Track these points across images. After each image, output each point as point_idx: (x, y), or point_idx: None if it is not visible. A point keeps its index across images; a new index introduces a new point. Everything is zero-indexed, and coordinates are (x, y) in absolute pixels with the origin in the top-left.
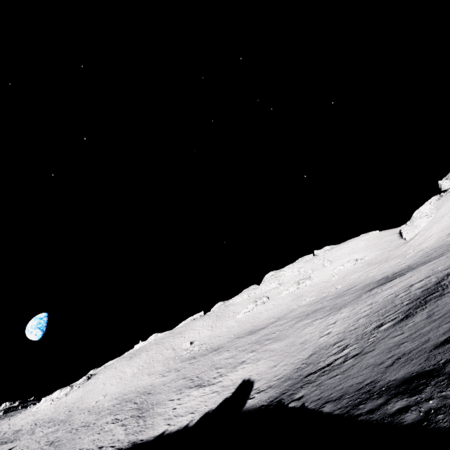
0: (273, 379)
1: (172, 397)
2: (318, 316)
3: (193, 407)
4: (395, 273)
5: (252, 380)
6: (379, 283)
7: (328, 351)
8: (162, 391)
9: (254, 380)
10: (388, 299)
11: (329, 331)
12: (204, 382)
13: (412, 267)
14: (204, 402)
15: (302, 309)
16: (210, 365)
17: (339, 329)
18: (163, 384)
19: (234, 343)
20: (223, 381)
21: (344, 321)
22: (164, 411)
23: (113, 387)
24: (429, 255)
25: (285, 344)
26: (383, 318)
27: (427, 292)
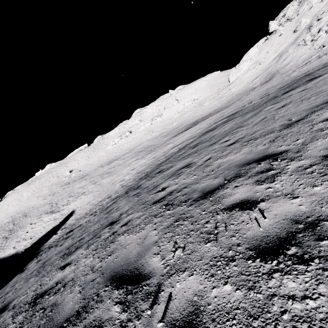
0: (77, 217)
1: (33, 221)
2: (140, 155)
3: (36, 232)
4: (202, 118)
5: (74, 212)
6: (185, 129)
7: (98, 206)
8: (32, 215)
9: (74, 214)
10: (158, 157)
11: (125, 177)
12: (56, 209)
13: (211, 114)
14: (43, 228)
15: (146, 143)
16: (69, 193)
17: (127, 179)
18: (38, 207)
19: (95, 172)
20: (65, 209)
21: (135, 171)
22: (21, 234)
23: (13, 207)
24: (231, 101)
25: (109, 181)
26: (126, 188)
27: (152, 171)
